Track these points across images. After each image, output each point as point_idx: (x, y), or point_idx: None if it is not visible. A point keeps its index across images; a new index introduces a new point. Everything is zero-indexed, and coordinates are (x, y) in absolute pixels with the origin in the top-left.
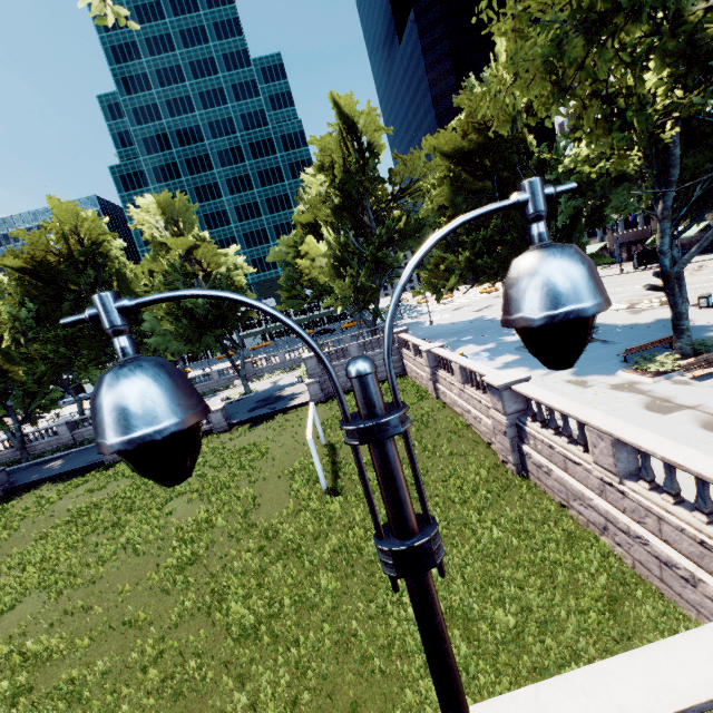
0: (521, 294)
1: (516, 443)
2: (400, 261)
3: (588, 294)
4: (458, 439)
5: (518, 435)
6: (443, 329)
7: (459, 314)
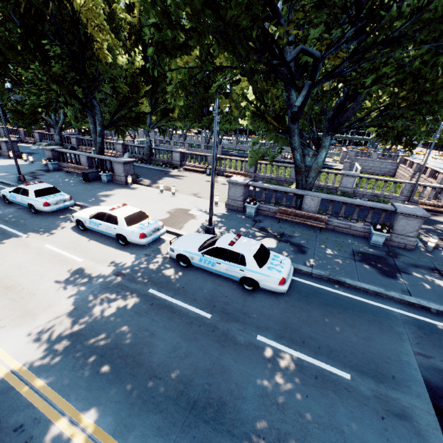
0: None
1: (436, 195)
2: None
3: None
4: None
5: (439, 192)
6: None
7: (442, 165)
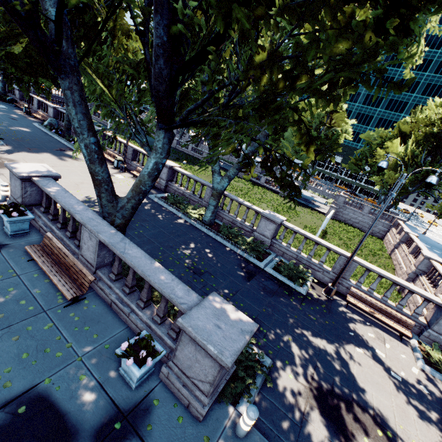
0: (428, 178)
1: (409, 281)
2: (441, 187)
3: (434, 181)
4: (383, 269)
5: (413, 278)
6: (428, 240)
7: None
